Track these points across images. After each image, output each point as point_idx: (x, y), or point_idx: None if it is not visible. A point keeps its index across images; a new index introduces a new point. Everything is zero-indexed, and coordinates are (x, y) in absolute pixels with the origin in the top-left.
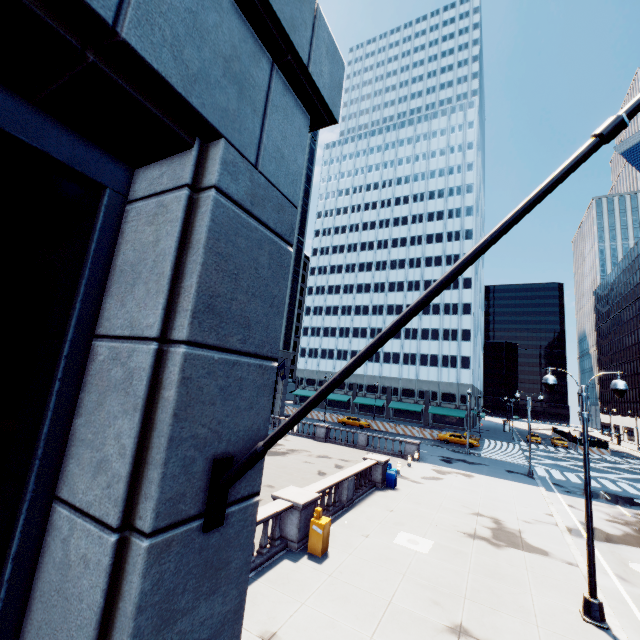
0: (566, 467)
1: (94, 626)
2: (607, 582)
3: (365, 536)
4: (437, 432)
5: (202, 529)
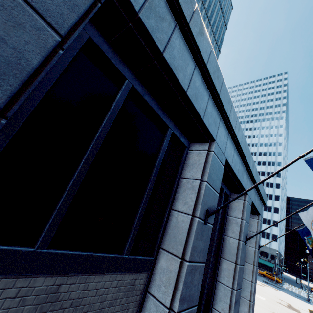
0: None
1: (254, 255)
2: None
3: None
4: (258, 270)
5: (258, 251)
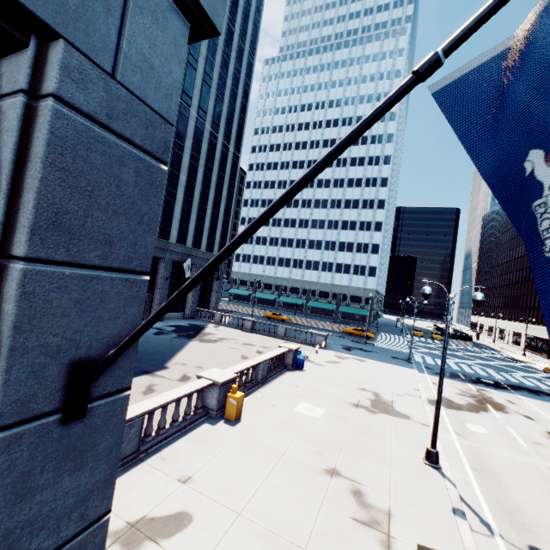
0: (437, 355)
1: None
2: (447, 437)
3: (272, 406)
4: (343, 326)
5: (61, 422)
